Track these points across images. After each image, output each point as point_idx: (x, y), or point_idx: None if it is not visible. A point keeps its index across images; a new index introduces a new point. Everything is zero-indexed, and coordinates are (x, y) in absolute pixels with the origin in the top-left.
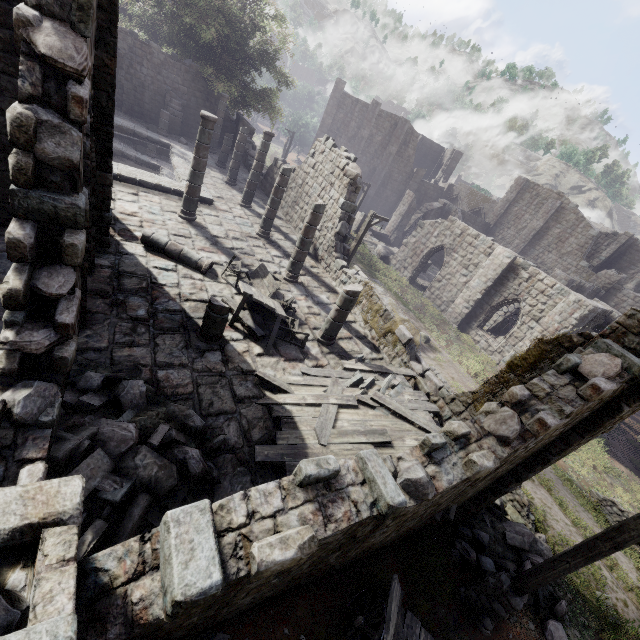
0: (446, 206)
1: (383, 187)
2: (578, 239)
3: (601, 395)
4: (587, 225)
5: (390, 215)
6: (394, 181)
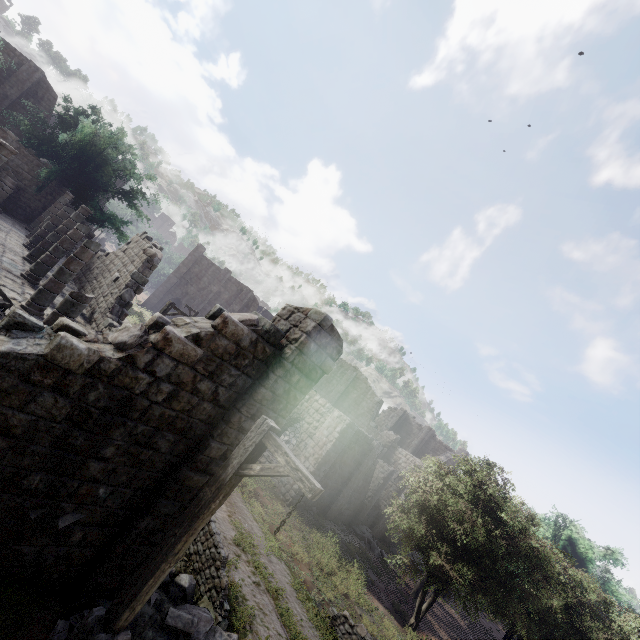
0: None
1: None
2: (368, 403)
3: (230, 329)
4: (373, 393)
5: None
6: None
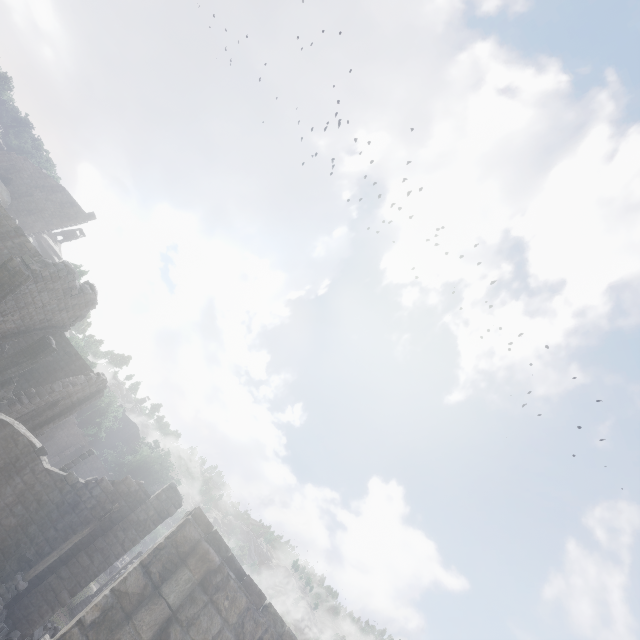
0: None
1: None
2: None
3: (128, 481)
4: None
5: None
6: None
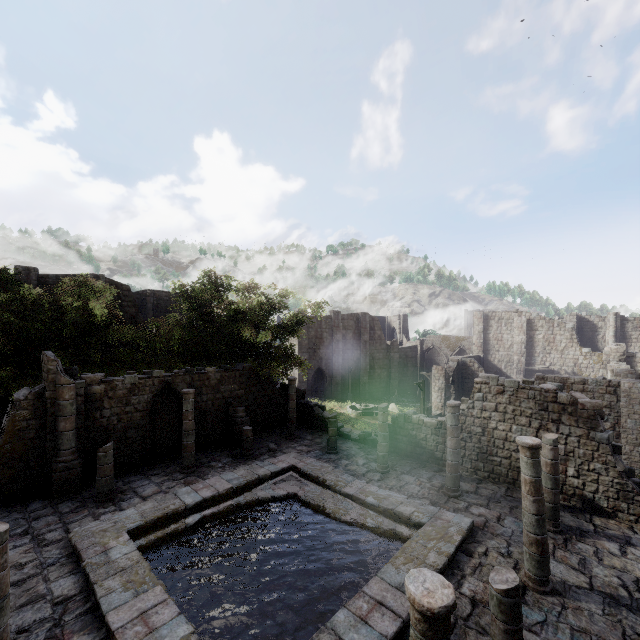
0: (459, 361)
1: (372, 369)
2: (563, 335)
3: None
4: (560, 323)
5: (390, 388)
6: (378, 360)
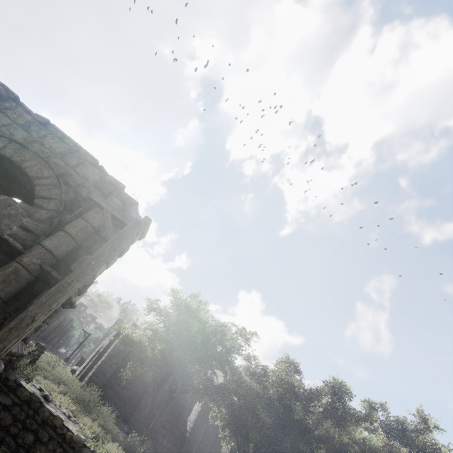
0: None
1: None
2: None
3: None
4: None
5: None
6: None
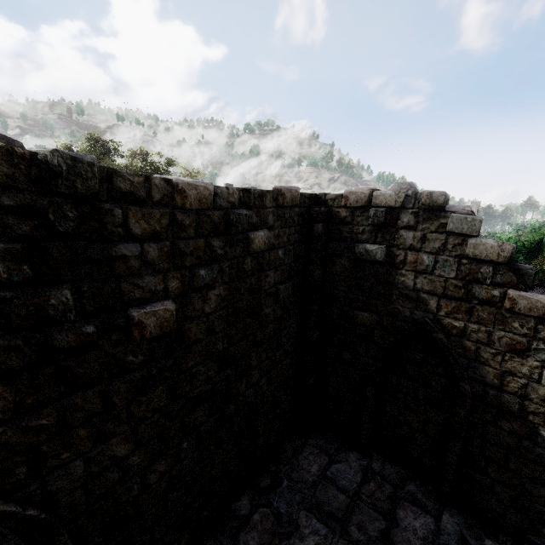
0: None
1: None
2: None
3: None
4: None
5: None
6: None
